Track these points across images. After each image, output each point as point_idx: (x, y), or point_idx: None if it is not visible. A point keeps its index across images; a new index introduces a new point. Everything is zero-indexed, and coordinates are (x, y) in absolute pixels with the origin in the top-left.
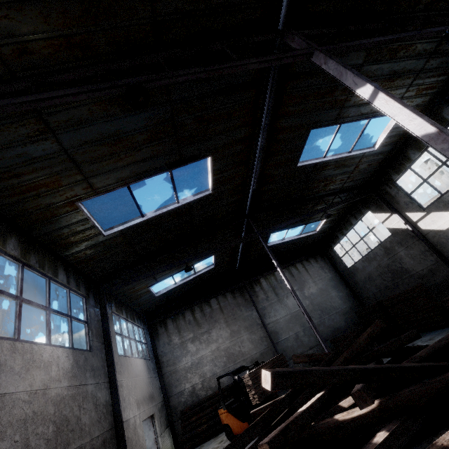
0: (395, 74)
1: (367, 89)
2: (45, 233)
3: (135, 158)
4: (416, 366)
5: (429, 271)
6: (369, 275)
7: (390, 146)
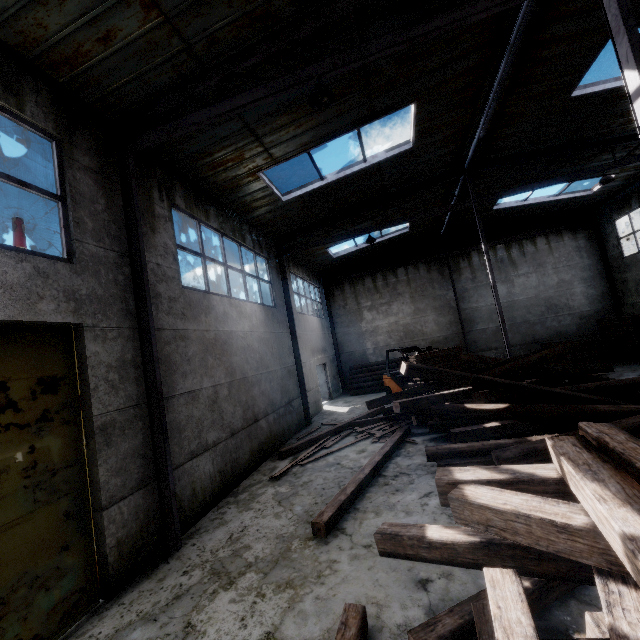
0: None
1: (635, 78)
2: (232, 200)
3: (316, 122)
4: (555, 392)
5: None
6: None
7: None
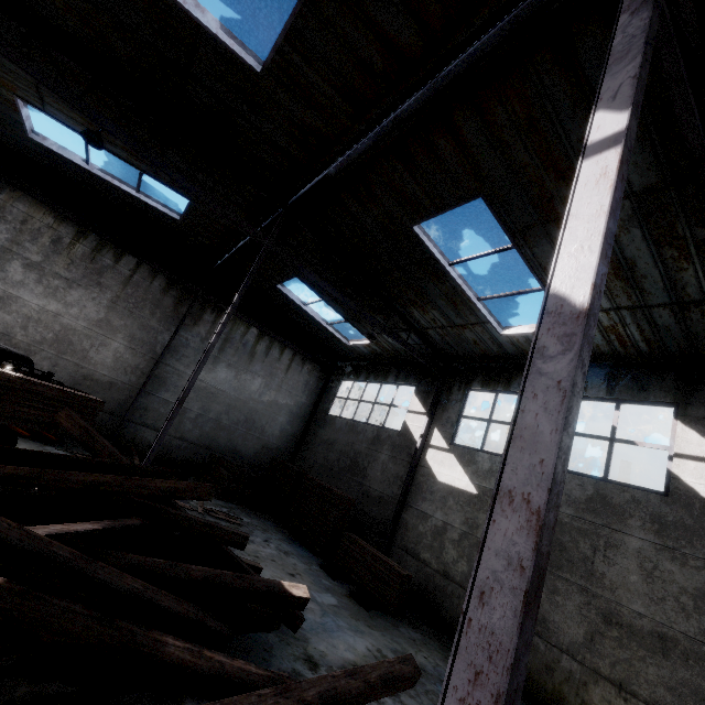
0: (631, 270)
1: (614, 122)
2: None
3: None
4: (117, 590)
5: (379, 497)
6: (334, 441)
7: (515, 351)
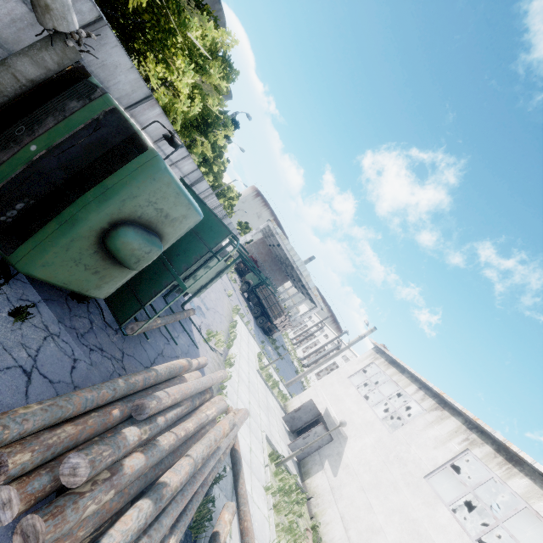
0: None
1: None
2: None
3: None
4: None
5: None
6: None
7: None
